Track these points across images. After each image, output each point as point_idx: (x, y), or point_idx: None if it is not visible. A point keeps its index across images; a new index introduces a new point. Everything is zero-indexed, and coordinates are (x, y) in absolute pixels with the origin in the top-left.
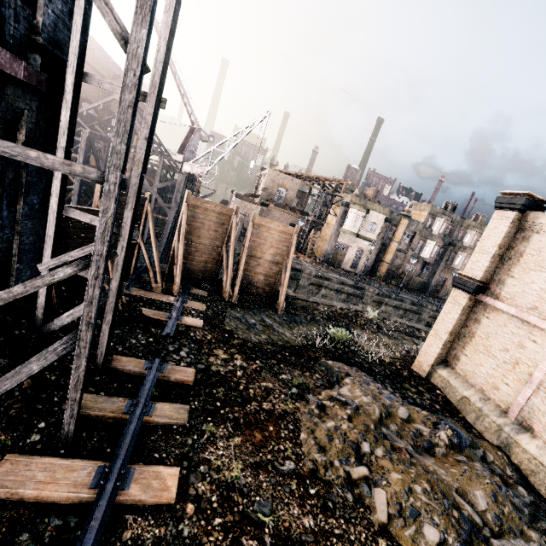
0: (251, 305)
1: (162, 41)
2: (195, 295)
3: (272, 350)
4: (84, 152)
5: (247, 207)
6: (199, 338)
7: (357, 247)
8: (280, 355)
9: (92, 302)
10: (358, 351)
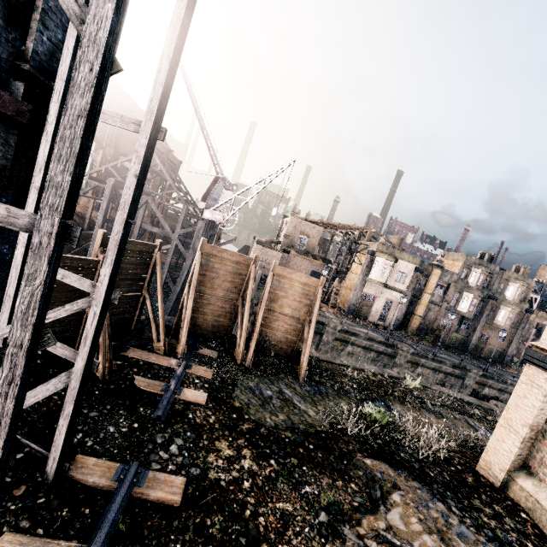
0: (267, 370)
1: (164, 59)
2: (203, 357)
3: (292, 439)
4: (108, 199)
5: (268, 254)
6: (198, 421)
7: (385, 298)
8: (302, 448)
9: (1, 421)
10: (402, 440)
